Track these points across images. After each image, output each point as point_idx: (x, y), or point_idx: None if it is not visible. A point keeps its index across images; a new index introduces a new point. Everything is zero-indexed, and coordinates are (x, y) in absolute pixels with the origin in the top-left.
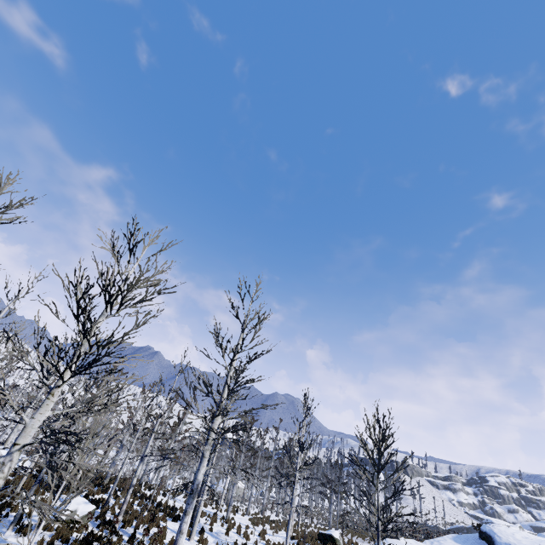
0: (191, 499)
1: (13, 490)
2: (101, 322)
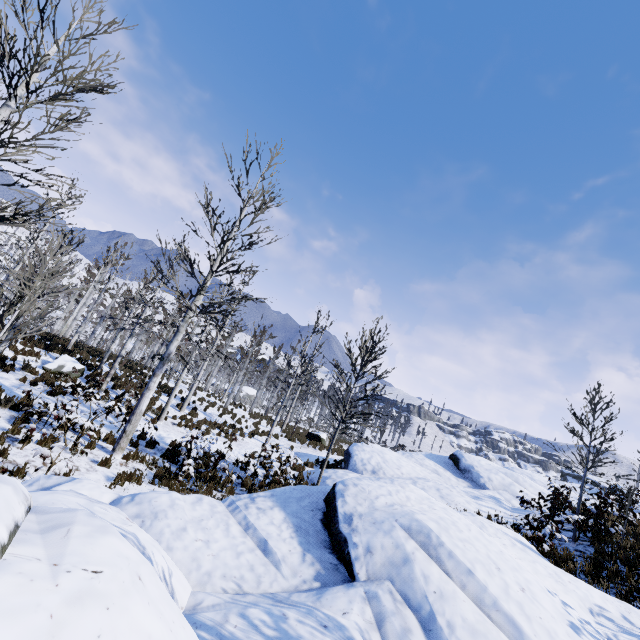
0: (161, 365)
1: None
2: (4, 115)
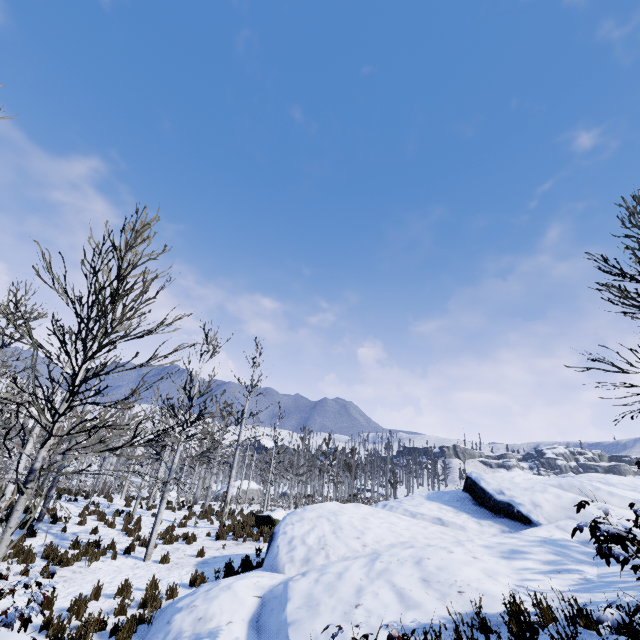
0: None
1: None
2: None
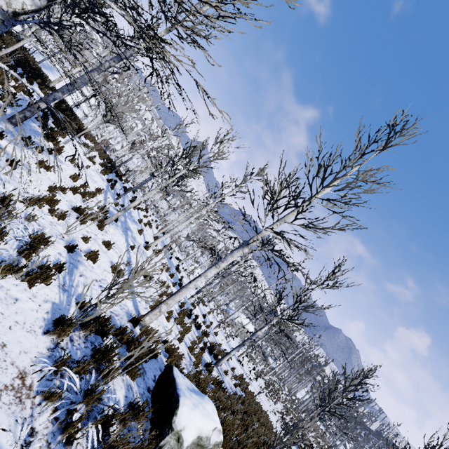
0: None
1: None
2: None
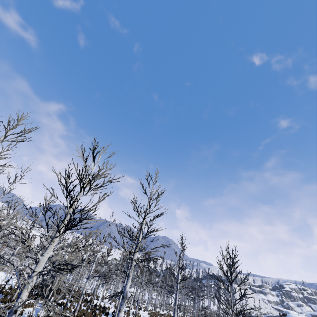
0: (122, 302)
1: (11, 298)
2: (78, 199)
